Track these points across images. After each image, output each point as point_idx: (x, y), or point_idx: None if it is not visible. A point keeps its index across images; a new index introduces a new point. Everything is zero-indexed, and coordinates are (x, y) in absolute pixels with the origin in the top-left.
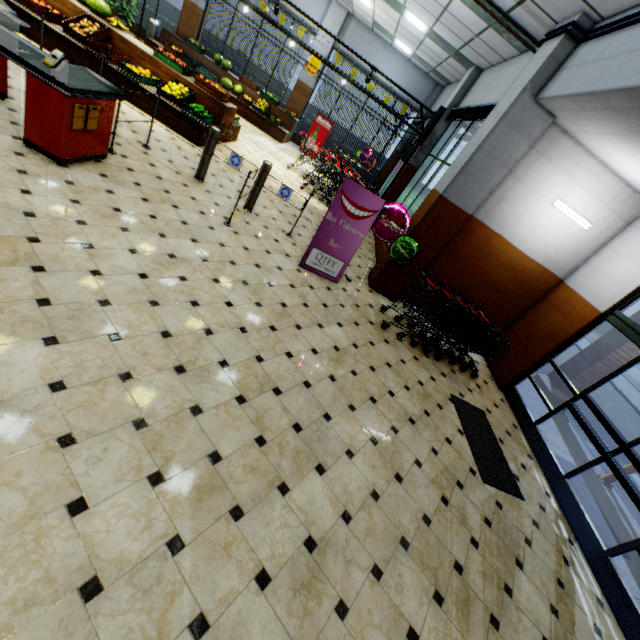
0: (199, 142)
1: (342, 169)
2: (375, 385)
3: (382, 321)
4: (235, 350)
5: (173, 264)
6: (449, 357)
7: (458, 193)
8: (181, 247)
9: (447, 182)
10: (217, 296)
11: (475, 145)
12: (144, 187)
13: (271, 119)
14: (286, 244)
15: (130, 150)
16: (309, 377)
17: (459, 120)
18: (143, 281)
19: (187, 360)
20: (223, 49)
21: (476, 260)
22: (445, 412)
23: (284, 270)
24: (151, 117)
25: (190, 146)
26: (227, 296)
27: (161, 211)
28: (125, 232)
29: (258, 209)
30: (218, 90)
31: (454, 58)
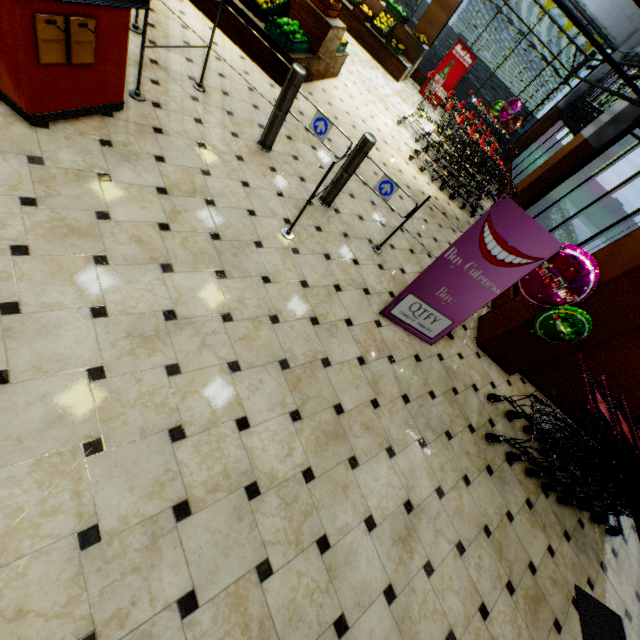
0: (282, 80)
1: (477, 138)
2: (460, 594)
3: (487, 421)
4: (222, 554)
5: (166, 335)
6: (583, 507)
7: None
8: (193, 292)
9: None
10: (225, 406)
11: None
12: (169, 164)
13: (391, 44)
14: (369, 268)
15: (171, 93)
16: (348, 602)
17: None
18: (91, 387)
19: (110, 612)
20: None
21: None
22: (564, 639)
23: (355, 325)
24: (224, 35)
25: (268, 85)
26: (244, 403)
27: (182, 213)
28: (99, 266)
29: (341, 199)
30: None
31: None
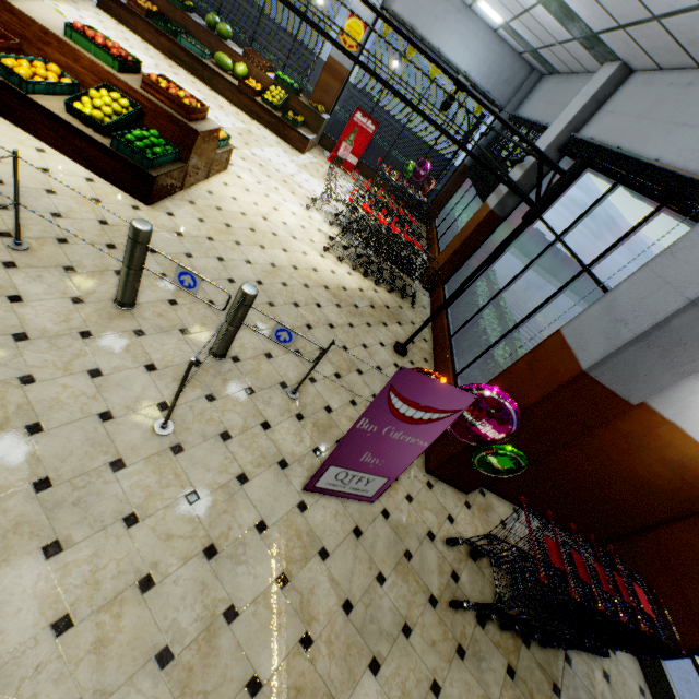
0: (148, 198)
1: (389, 222)
2: None
3: (450, 577)
4: None
5: None
6: (565, 646)
7: (620, 372)
8: None
9: (599, 348)
10: None
11: (677, 292)
12: None
13: (288, 118)
14: (284, 425)
15: None
16: None
17: (596, 171)
18: None
19: None
20: (220, 4)
21: (618, 450)
22: None
23: (271, 526)
24: (61, 154)
25: (130, 209)
26: None
27: None
28: None
29: (241, 340)
30: (182, 101)
31: (582, 43)
